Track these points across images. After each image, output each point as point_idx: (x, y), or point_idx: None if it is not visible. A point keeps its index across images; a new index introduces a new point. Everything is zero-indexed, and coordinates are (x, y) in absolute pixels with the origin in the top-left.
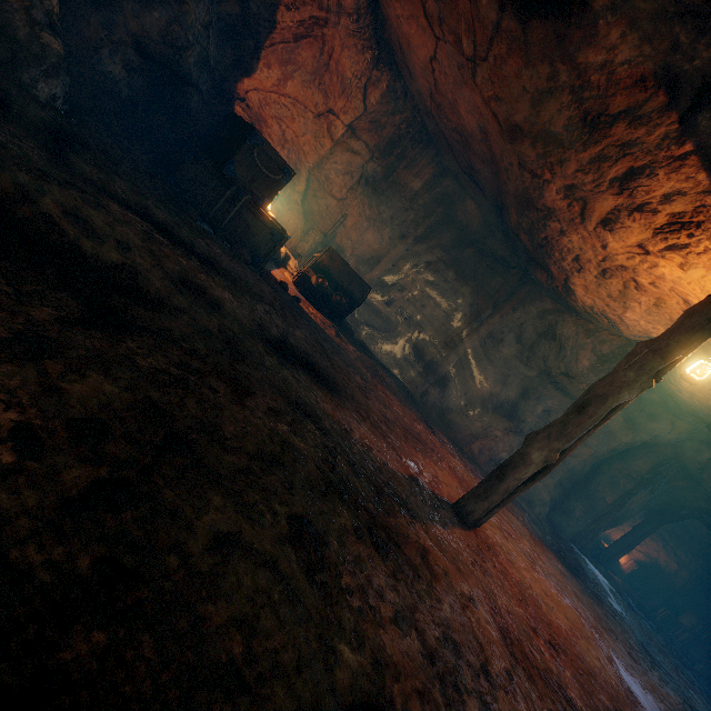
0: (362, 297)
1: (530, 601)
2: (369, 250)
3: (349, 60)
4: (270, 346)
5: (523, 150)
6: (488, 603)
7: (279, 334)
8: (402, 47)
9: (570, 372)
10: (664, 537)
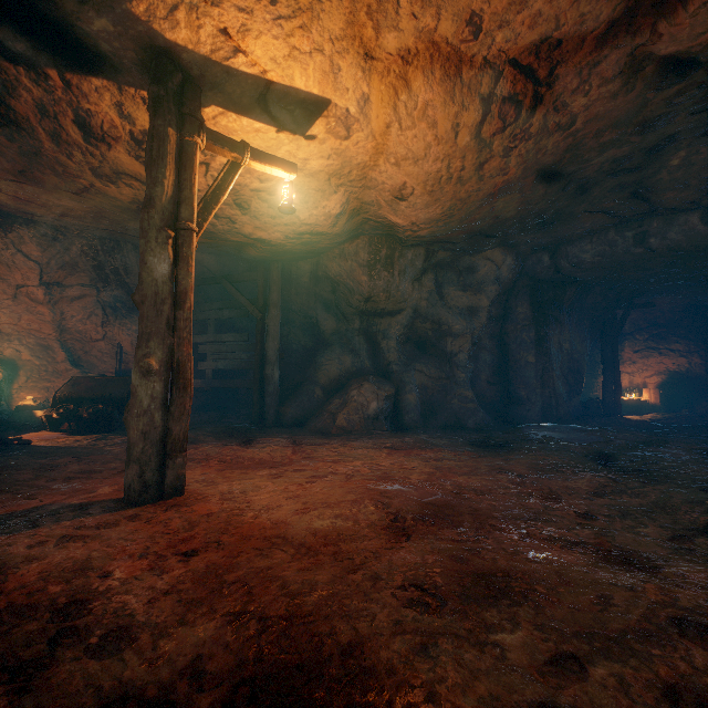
0: (125, 390)
1: (214, 523)
2: None
3: None
4: None
5: (52, 182)
6: None
7: None
8: (0, 204)
9: (364, 295)
10: (651, 346)
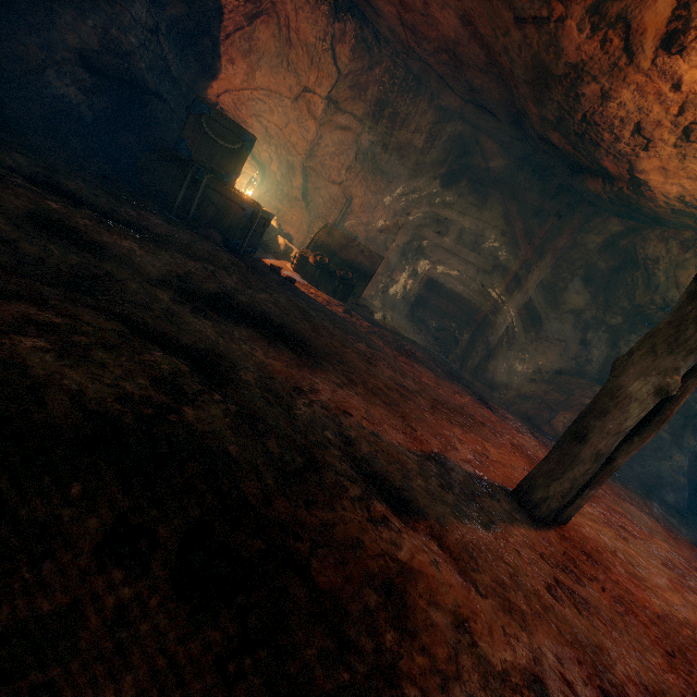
0: (373, 267)
1: (692, 653)
2: (383, 228)
3: (307, 23)
4: (192, 298)
5: None
6: (590, 678)
7: (220, 291)
8: None
9: (671, 303)
10: None
